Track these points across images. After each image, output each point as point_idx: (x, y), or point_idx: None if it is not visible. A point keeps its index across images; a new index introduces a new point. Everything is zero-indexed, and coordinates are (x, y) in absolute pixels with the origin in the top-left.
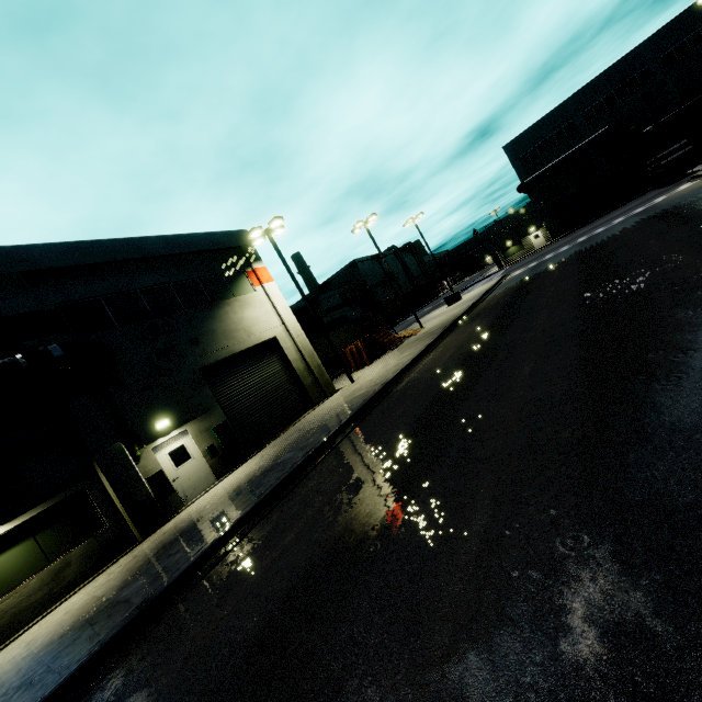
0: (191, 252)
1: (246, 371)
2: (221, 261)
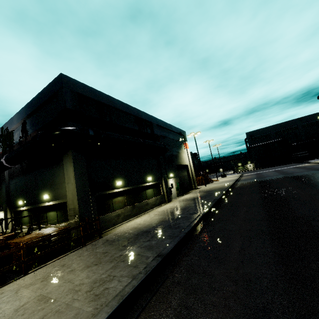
0: (176, 132)
1: (181, 171)
2: (180, 137)
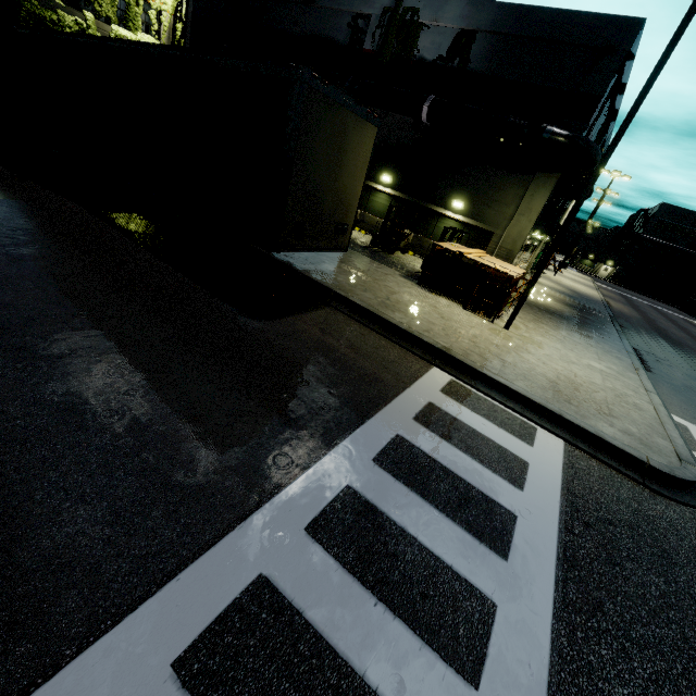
0: None
1: None
2: None
